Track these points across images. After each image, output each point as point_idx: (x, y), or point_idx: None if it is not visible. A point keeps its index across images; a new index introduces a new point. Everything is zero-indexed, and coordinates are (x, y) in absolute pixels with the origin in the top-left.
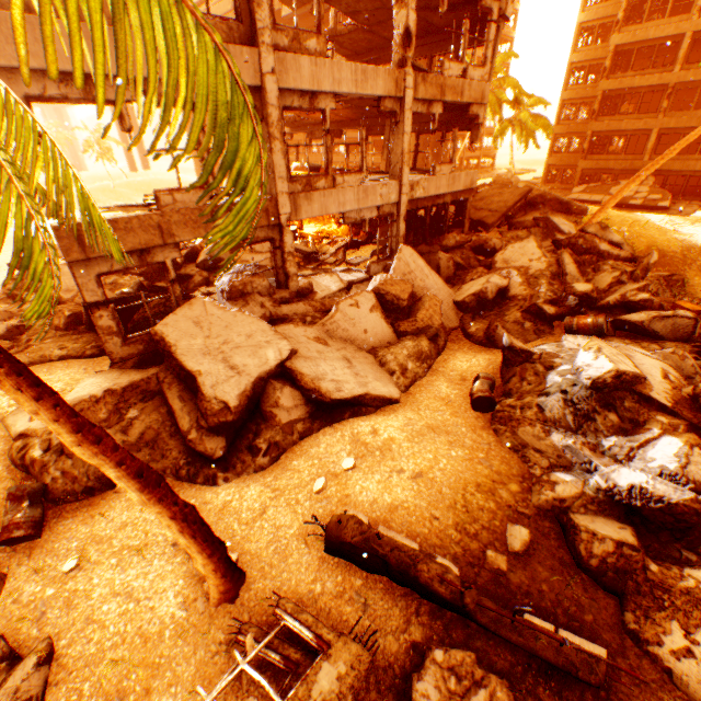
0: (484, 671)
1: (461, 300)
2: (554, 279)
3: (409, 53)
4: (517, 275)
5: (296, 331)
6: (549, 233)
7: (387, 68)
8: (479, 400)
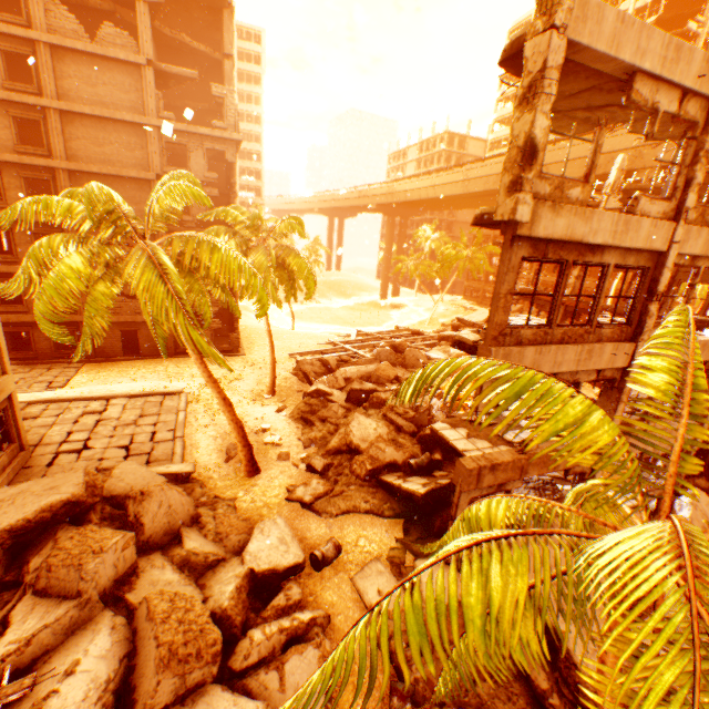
0: None
1: None
2: None
3: None
4: None
5: None
6: None
7: None
8: None
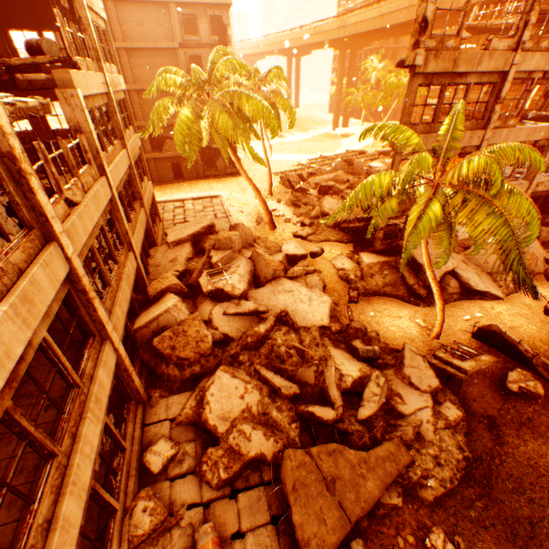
0: (533, 379)
1: None
2: None
3: None
4: None
5: (453, 255)
6: None
7: (548, 125)
8: (548, 310)
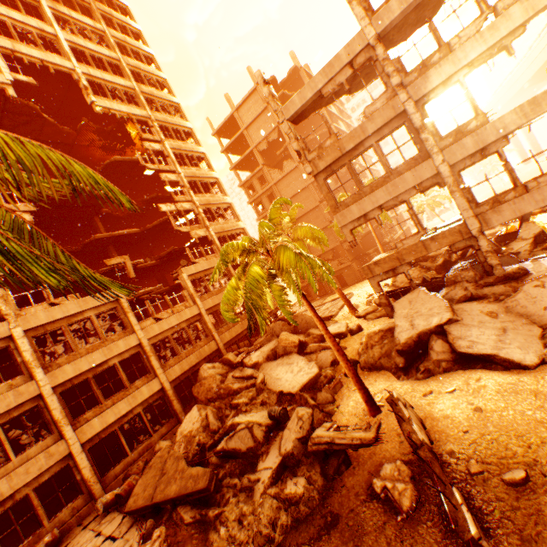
0: (409, 480)
1: None
2: None
3: None
4: None
5: (474, 306)
6: None
7: None
8: None
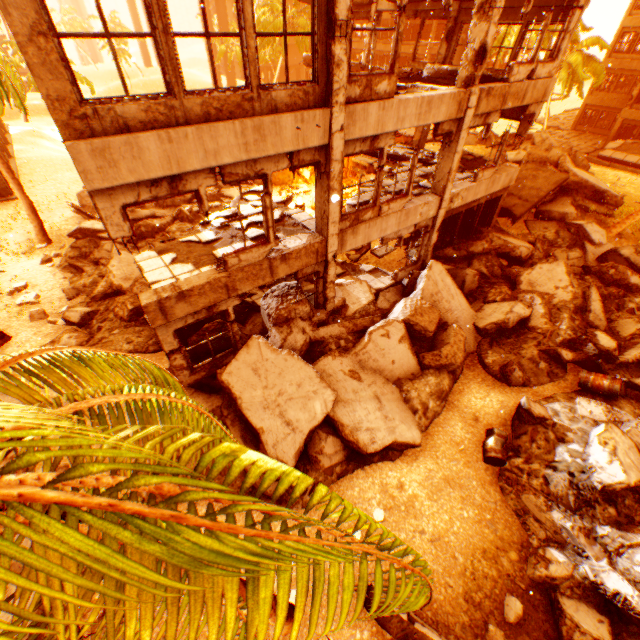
0: None
1: (482, 327)
2: (576, 313)
3: (479, 70)
4: (540, 304)
5: (334, 365)
6: (578, 240)
7: (453, 92)
8: (491, 458)
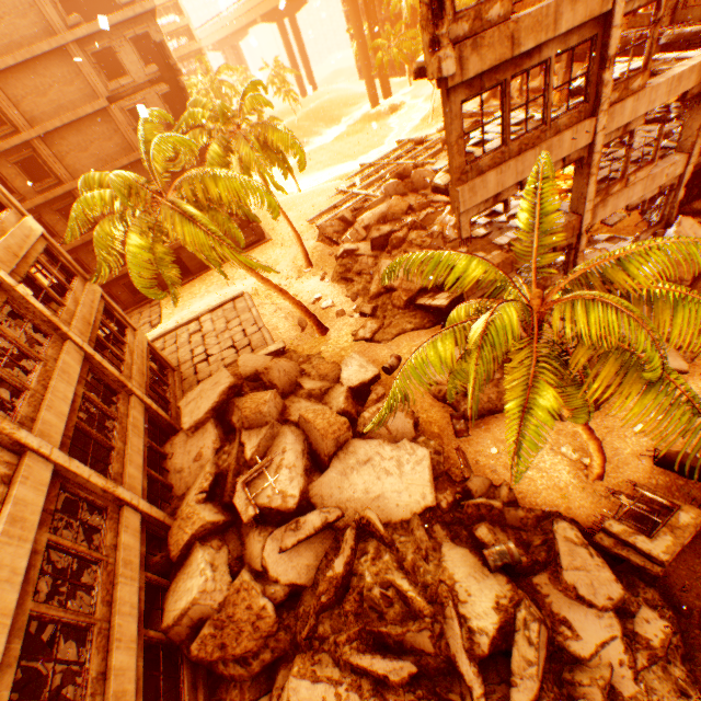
0: None
1: None
2: None
3: None
4: None
5: None
6: None
7: None
8: None
